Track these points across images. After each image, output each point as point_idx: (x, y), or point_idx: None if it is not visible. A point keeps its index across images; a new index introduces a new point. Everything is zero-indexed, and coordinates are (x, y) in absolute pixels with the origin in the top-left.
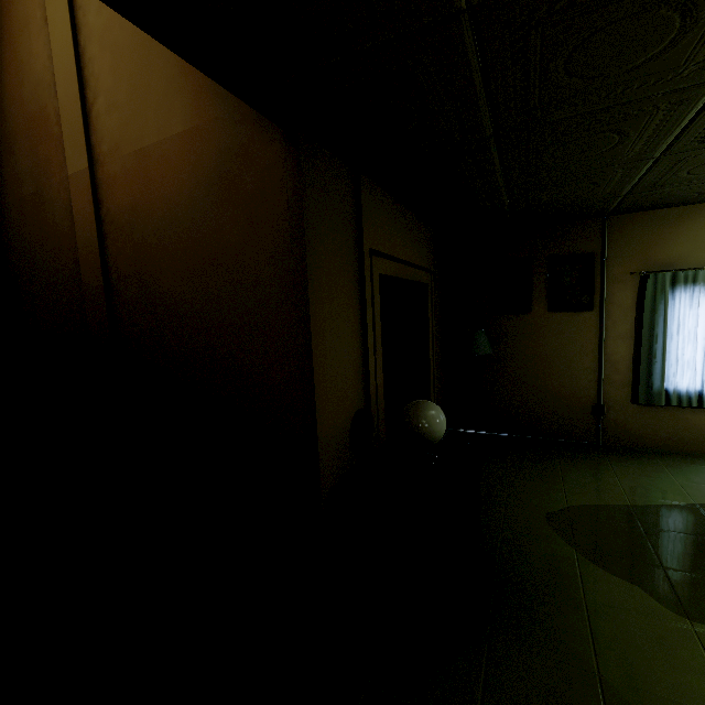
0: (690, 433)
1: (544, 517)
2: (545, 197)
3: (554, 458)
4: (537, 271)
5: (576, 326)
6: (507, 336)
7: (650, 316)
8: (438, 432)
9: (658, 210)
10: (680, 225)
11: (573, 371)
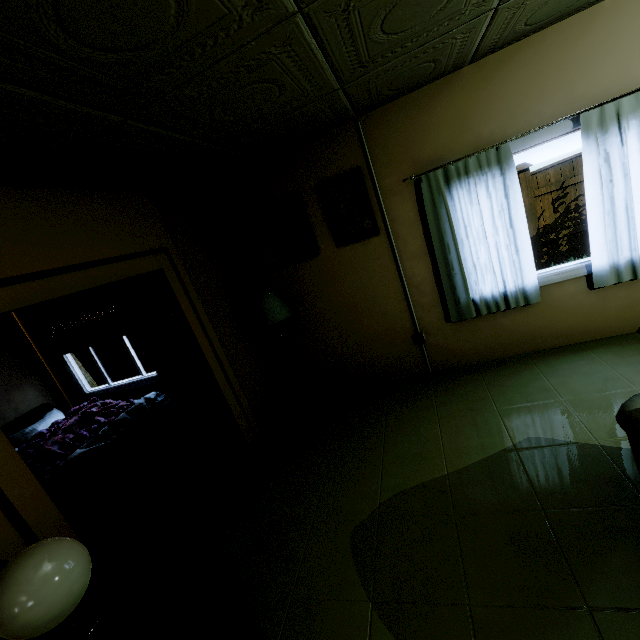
0: (507, 337)
1: (350, 537)
2: (232, 117)
3: (382, 413)
4: (309, 205)
5: (369, 256)
6: (307, 287)
7: (436, 225)
8: (45, 615)
9: (408, 96)
10: (435, 108)
11: (382, 306)
